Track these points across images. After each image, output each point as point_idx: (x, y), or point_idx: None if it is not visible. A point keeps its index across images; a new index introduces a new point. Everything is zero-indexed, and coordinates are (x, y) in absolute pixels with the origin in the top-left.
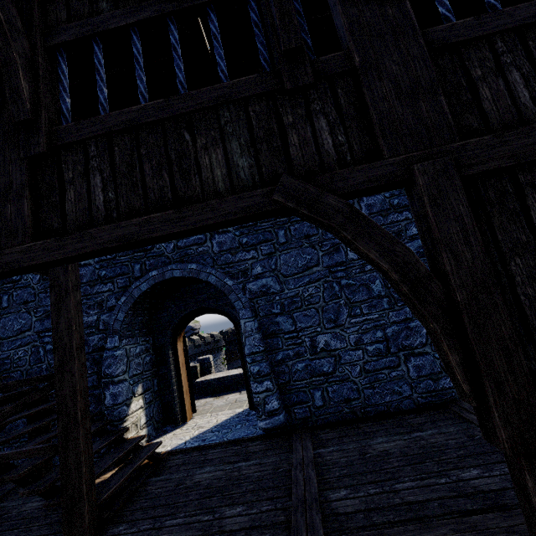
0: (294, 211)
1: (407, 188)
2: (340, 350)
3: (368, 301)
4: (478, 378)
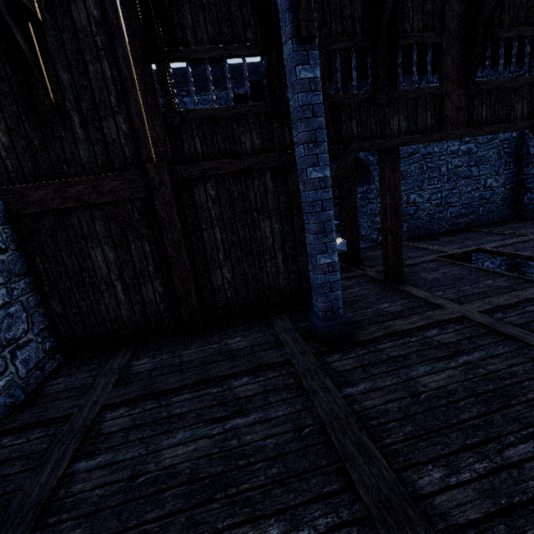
0: None
1: None
2: (420, 203)
3: (438, 177)
4: None
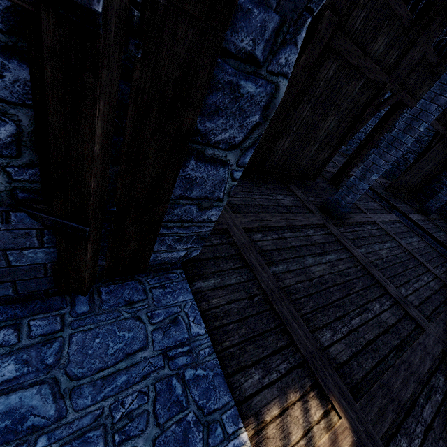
0: (438, 133)
1: (441, 135)
2: None
3: None
4: (417, 162)
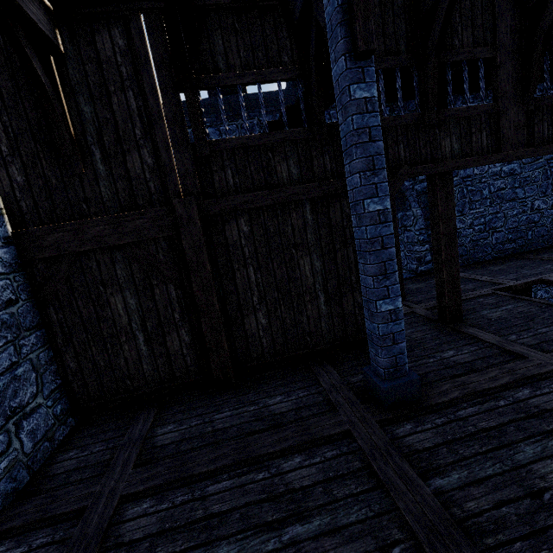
0: None
1: None
2: (461, 229)
3: (480, 200)
4: None
